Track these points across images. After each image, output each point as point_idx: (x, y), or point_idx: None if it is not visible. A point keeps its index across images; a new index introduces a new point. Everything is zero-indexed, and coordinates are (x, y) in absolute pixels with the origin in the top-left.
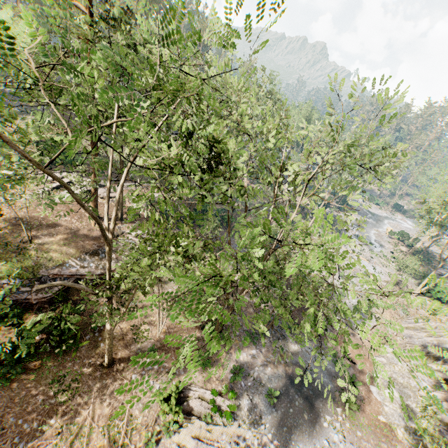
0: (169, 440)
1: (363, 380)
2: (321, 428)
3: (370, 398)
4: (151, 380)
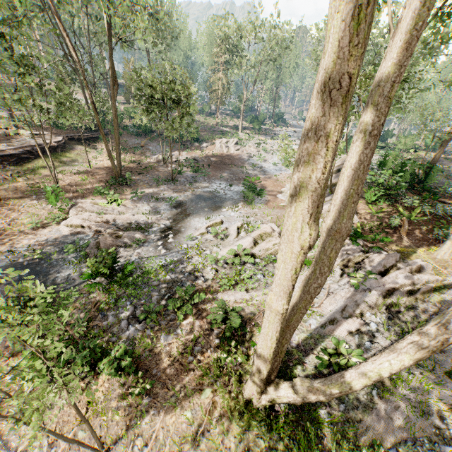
0: (57, 226)
1: (272, 194)
2: (219, 212)
3: (275, 200)
4: (44, 204)
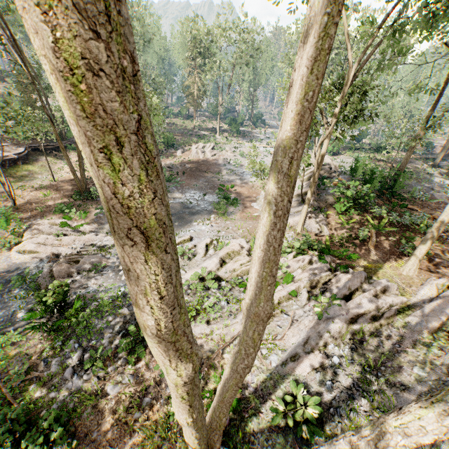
0: (8, 253)
1: (246, 202)
2: (190, 226)
3: (250, 209)
4: None
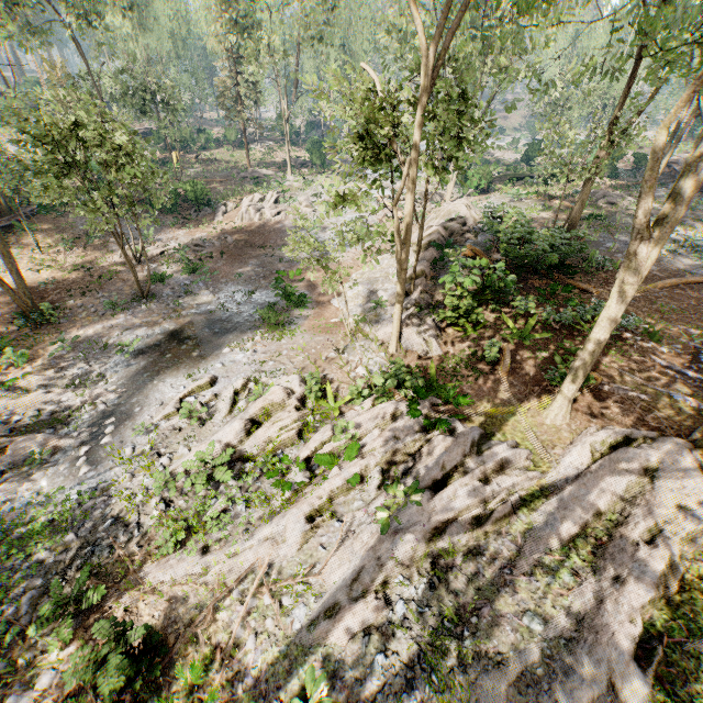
0: None
1: (323, 298)
2: (218, 357)
3: (327, 310)
4: None
